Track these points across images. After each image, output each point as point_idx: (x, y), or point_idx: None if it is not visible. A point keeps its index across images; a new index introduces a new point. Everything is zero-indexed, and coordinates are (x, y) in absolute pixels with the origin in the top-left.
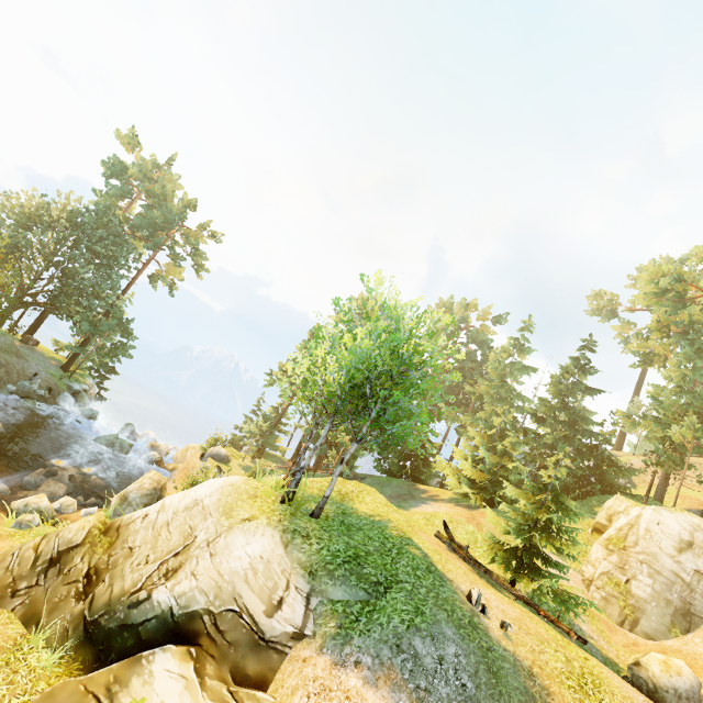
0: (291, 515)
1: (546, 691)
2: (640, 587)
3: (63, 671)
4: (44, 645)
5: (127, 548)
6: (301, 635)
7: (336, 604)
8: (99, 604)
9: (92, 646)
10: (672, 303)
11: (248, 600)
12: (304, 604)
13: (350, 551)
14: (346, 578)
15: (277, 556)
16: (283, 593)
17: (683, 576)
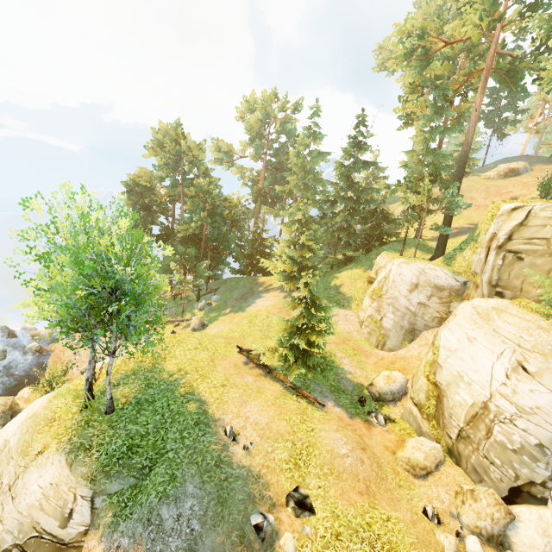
0: (84, 425)
1: (266, 486)
2: (388, 321)
3: None
4: None
5: None
6: (90, 530)
7: (113, 497)
8: None
9: None
10: (419, 62)
11: (45, 523)
12: (90, 506)
13: (125, 446)
14: (120, 473)
15: (64, 478)
16: (73, 505)
17: (411, 308)
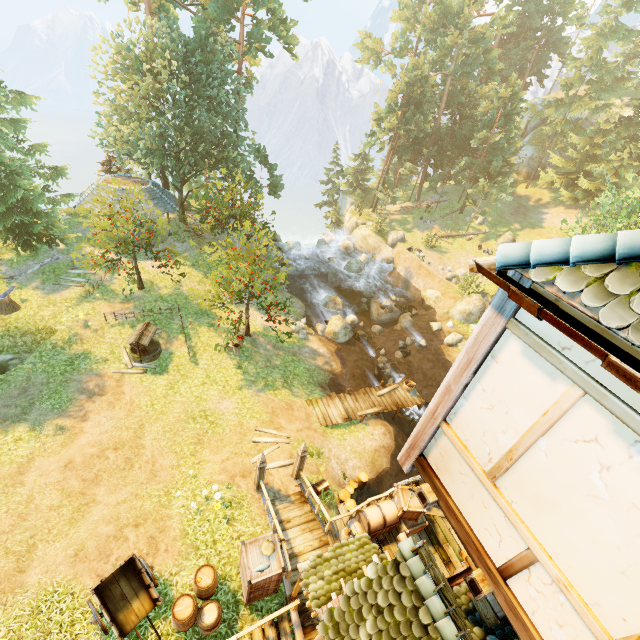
0: None
1: None
2: None
3: None
4: None
5: None
6: None
7: None
8: None
9: None
10: None
11: None
12: None
13: None
14: None
15: None
16: None
17: None
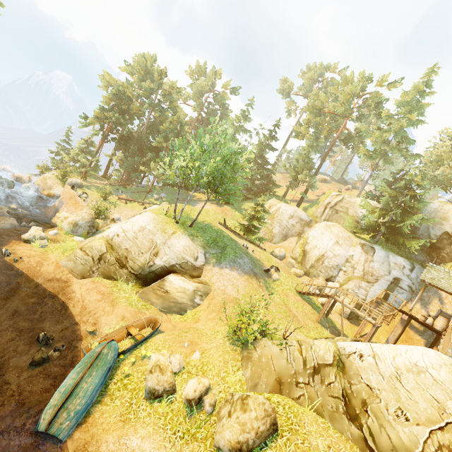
0: (185, 228)
1: (263, 263)
2: (276, 230)
3: (136, 287)
4: (123, 283)
5: (124, 249)
6: (206, 264)
7: (213, 255)
8: (137, 269)
9: (140, 280)
10: (316, 113)
11: (188, 258)
12: (204, 256)
13: (212, 239)
14: (214, 247)
15: (191, 244)
16: (197, 254)
17: (288, 226)
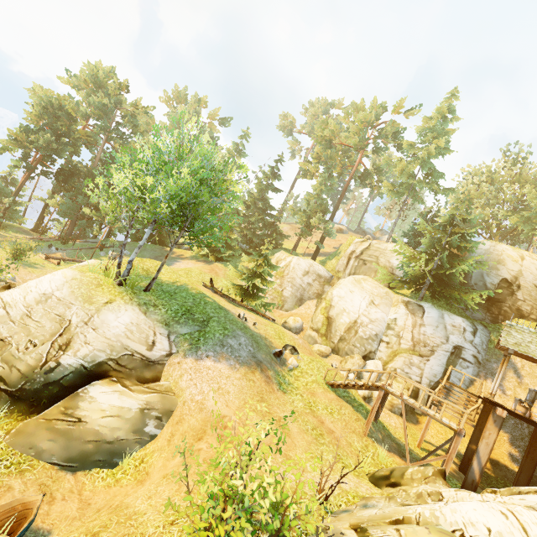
0: (134, 294)
1: (271, 342)
2: (287, 292)
3: (8, 421)
4: None
5: None
6: (171, 354)
7: (185, 335)
8: (14, 380)
9: (23, 402)
10: (326, 145)
11: (134, 347)
12: (167, 340)
13: (184, 308)
14: (187, 322)
15: (142, 320)
16: (154, 338)
17: (303, 285)
